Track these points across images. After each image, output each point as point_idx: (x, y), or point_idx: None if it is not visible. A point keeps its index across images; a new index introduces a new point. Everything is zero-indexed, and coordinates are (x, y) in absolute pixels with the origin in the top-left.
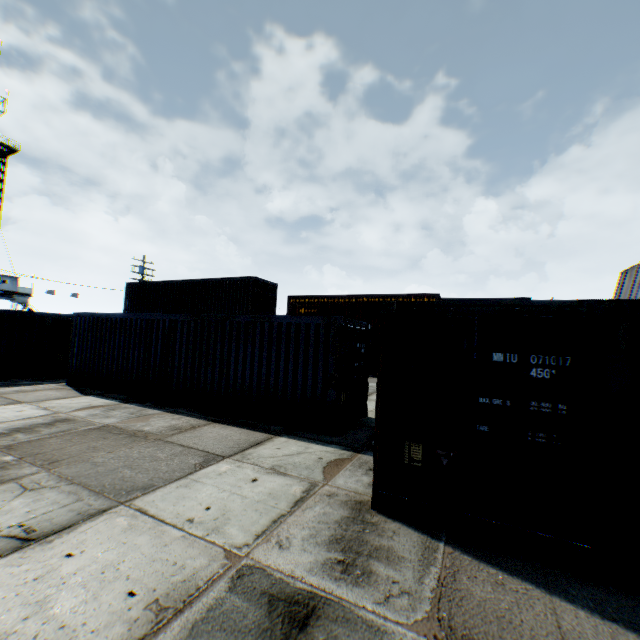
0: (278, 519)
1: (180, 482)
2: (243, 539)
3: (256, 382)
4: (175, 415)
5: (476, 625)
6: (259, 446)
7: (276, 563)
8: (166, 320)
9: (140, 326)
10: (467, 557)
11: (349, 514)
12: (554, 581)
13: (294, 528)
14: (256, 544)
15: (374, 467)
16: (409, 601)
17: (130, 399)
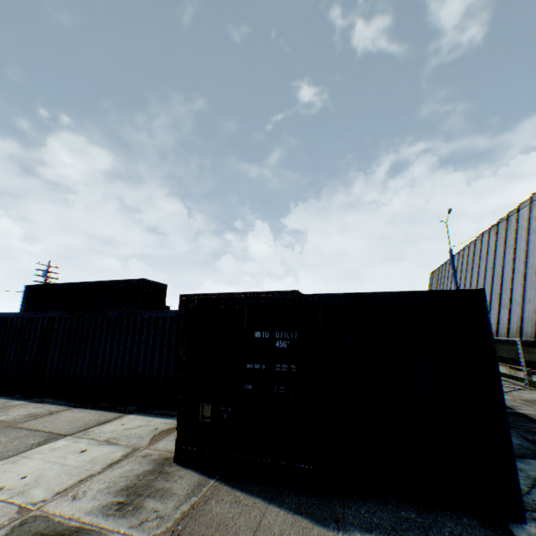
0: (86, 478)
1: (10, 459)
2: (43, 496)
3: (120, 368)
4: (40, 404)
5: (199, 530)
6: (106, 423)
7: (62, 510)
8: (46, 318)
9: (21, 324)
10: (226, 487)
11: (152, 468)
12: (279, 494)
13: (96, 483)
14: (53, 499)
15: (177, 426)
16: (158, 522)
17: (0, 393)
